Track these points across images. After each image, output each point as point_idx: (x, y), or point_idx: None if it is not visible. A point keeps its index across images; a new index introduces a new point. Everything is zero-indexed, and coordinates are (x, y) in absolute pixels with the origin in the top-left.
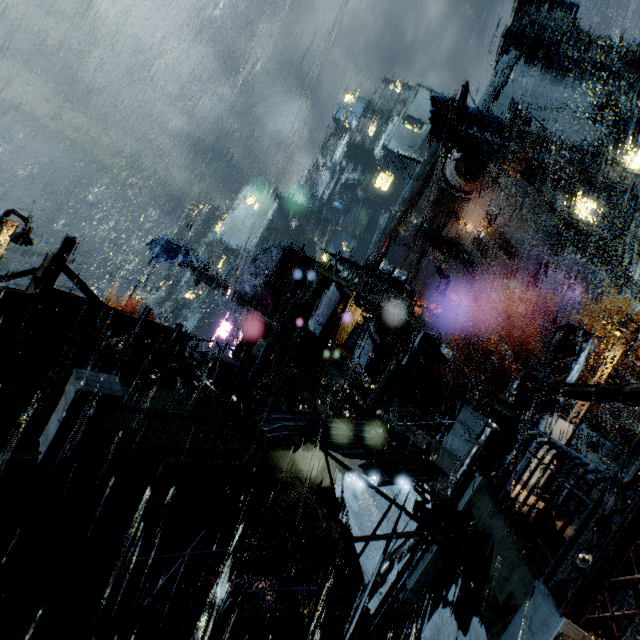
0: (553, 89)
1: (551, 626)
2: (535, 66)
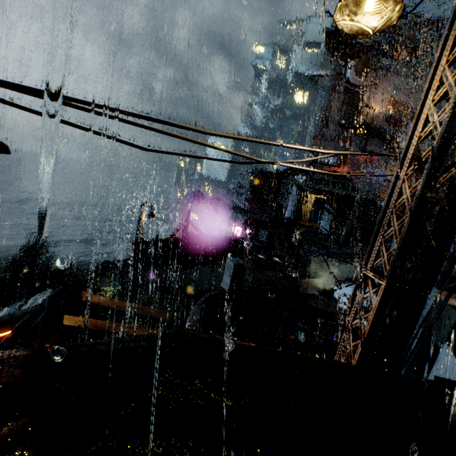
0: None
1: (434, 294)
2: None
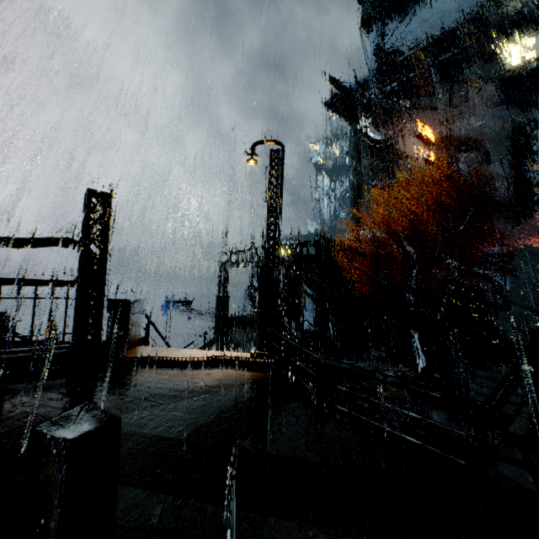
0: (424, 13)
1: None
2: (398, 16)
